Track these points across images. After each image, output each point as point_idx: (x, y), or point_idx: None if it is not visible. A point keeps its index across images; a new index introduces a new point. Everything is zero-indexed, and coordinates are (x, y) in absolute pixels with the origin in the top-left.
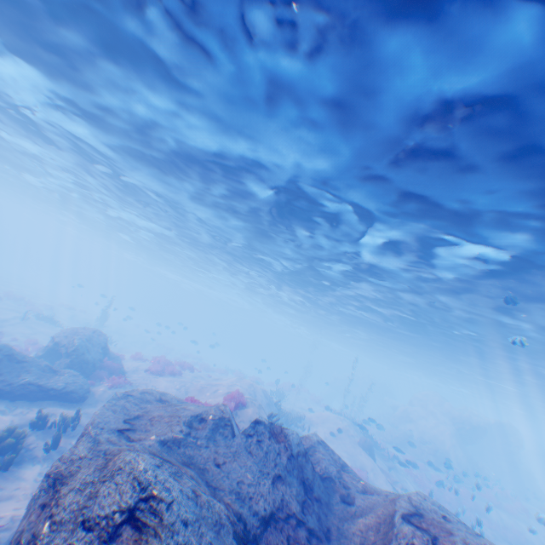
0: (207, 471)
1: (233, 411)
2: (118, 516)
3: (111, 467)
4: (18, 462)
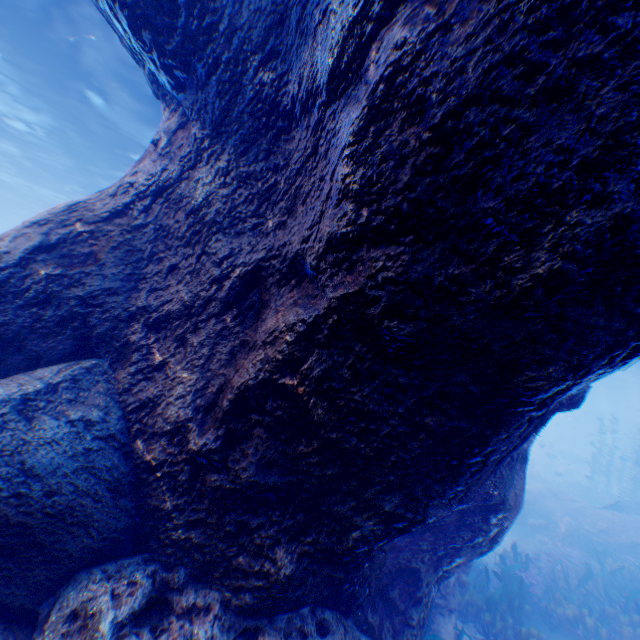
0: None
1: None
2: None
3: None
4: None
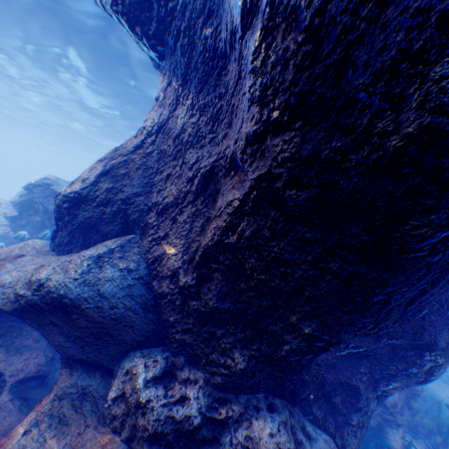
0: None
1: None
2: None
3: None
4: None
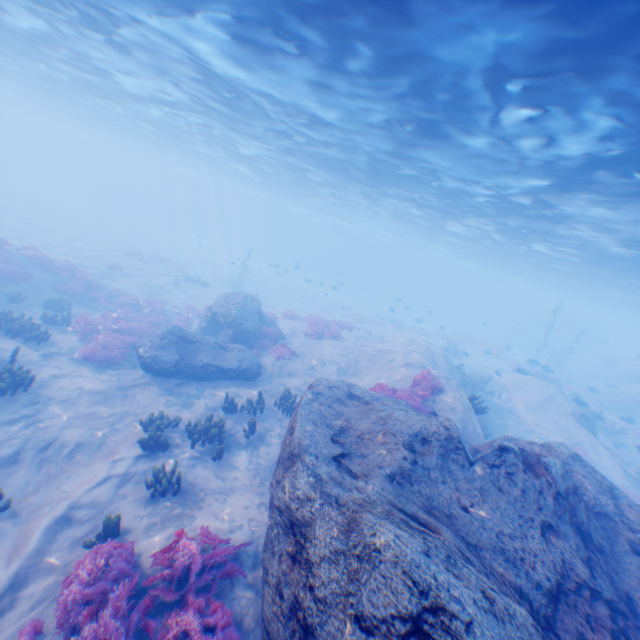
0: (455, 519)
1: (428, 398)
2: (399, 624)
3: (357, 534)
4: (226, 449)
